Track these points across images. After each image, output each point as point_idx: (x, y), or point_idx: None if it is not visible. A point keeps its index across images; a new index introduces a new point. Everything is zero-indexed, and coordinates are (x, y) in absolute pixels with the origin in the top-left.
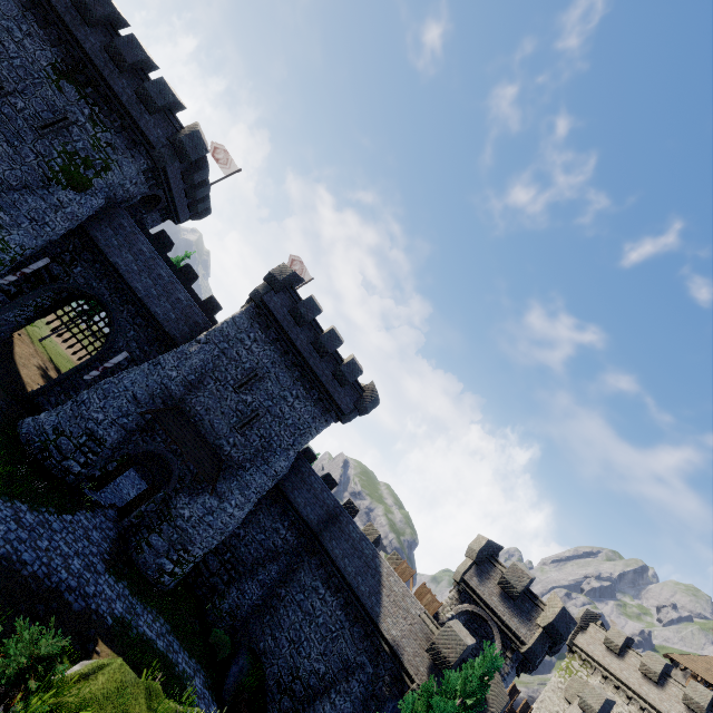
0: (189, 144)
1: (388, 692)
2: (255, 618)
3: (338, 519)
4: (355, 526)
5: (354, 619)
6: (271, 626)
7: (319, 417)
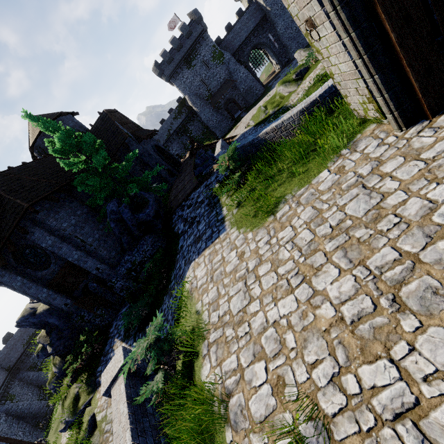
0: (197, 15)
1: None
2: None
3: None
4: None
5: None
6: None
7: None
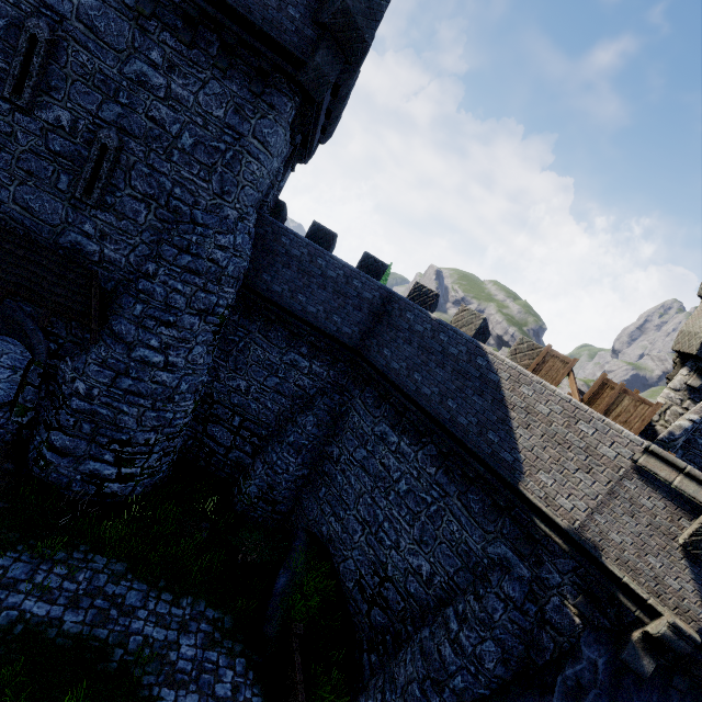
0: None
1: (579, 619)
2: (308, 493)
3: (388, 315)
4: (423, 314)
5: (464, 481)
6: (330, 502)
7: (248, 103)
